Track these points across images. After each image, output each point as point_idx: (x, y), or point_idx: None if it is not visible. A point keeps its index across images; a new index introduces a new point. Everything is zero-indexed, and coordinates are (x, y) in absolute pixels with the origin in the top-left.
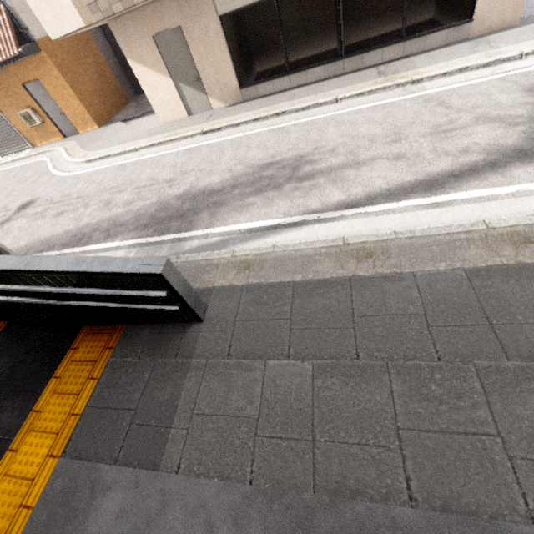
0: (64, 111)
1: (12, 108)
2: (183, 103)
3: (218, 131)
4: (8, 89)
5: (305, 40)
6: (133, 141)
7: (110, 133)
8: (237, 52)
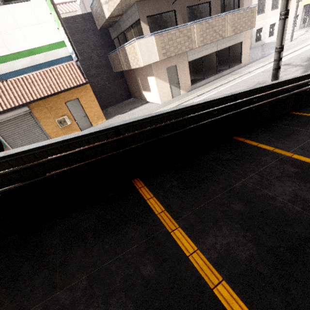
0: (87, 114)
1: (50, 118)
2: (171, 93)
3: (202, 94)
4: (53, 106)
5: (208, 69)
6: (160, 109)
7: (128, 116)
8: (190, 73)
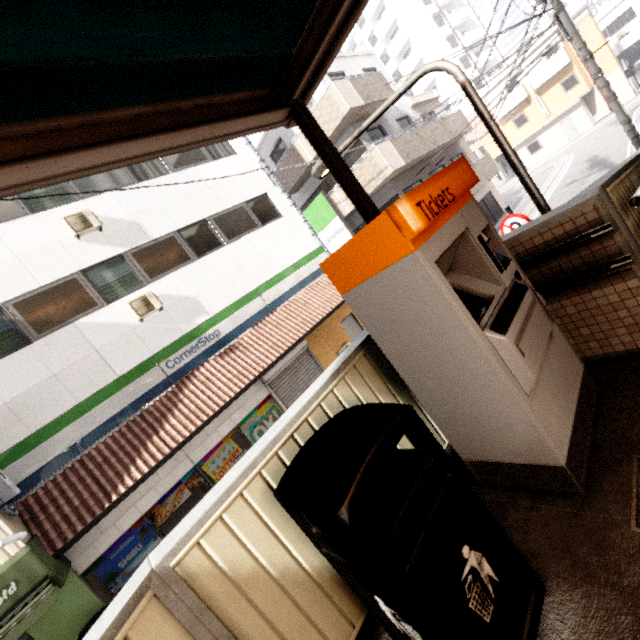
0: None
1: (329, 353)
2: None
3: None
4: (329, 333)
5: None
6: None
7: None
8: None
